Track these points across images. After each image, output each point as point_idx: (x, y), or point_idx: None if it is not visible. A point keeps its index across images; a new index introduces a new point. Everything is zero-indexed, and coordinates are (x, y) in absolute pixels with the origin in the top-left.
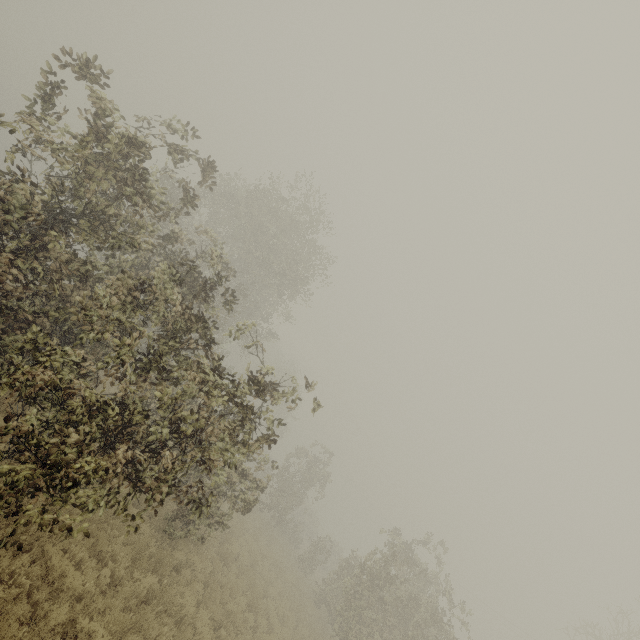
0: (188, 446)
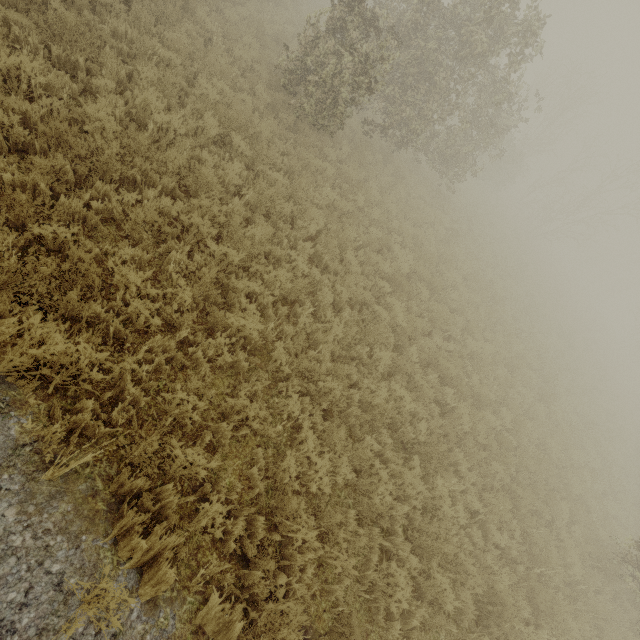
0: None
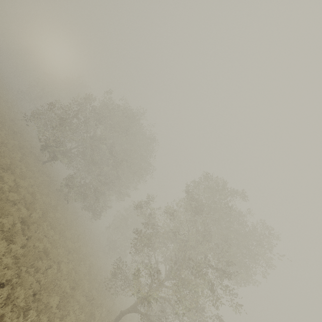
0: None
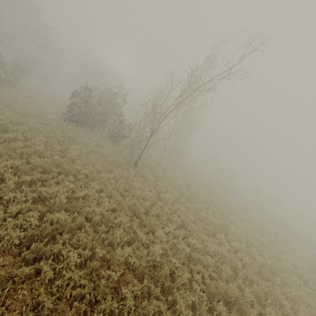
0: None
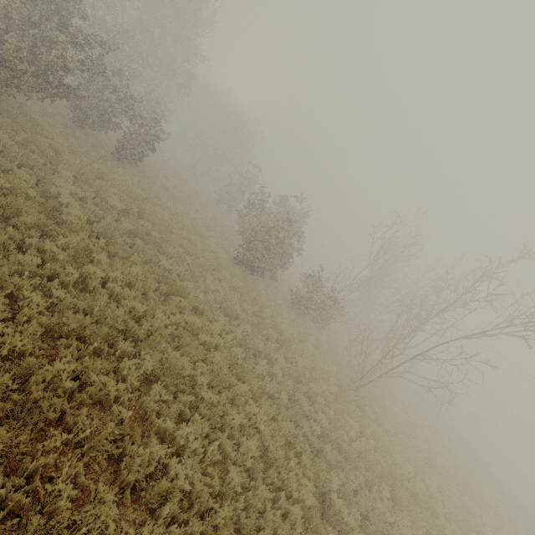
0: (112, 116)
